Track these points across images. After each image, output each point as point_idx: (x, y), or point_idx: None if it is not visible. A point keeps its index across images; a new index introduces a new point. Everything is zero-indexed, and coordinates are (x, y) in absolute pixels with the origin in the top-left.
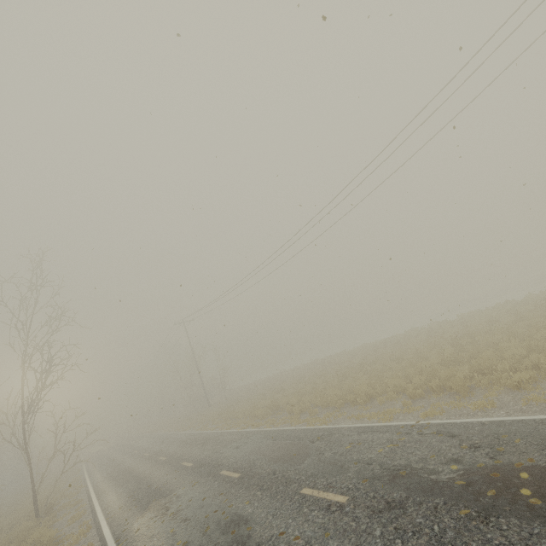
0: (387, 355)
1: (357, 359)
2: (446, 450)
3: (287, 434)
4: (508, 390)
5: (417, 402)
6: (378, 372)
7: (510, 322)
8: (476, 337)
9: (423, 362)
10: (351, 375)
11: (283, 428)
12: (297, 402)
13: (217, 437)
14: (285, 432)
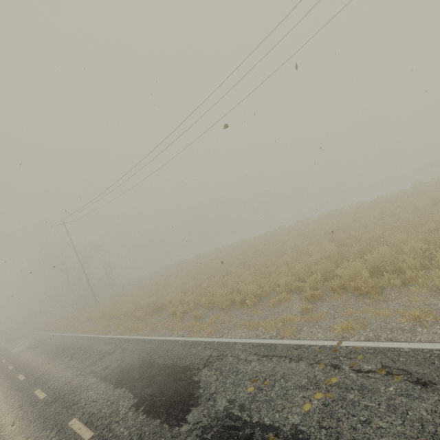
0: (266, 250)
1: (236, 254)
2: (437, 424)
3: (166, 350)
4: (433, 292)
5: (318, 305)
6: (261, 268)
7: (374, 218)
8: (349, 232)
9: (309, 257)
10: (233, 270)
11: (163, 338)
12: (180, 300)
13: (90, 346)
14: (165, 346)
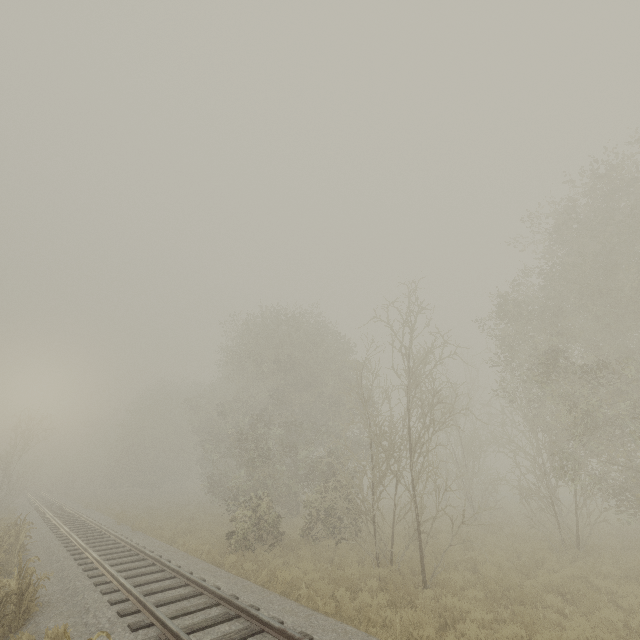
0: None
1: None
2: None
3: None
4: None
5: None
6: None
7: None
8: None
9: None
10: None
11: None
12: None
13: None
14: None
